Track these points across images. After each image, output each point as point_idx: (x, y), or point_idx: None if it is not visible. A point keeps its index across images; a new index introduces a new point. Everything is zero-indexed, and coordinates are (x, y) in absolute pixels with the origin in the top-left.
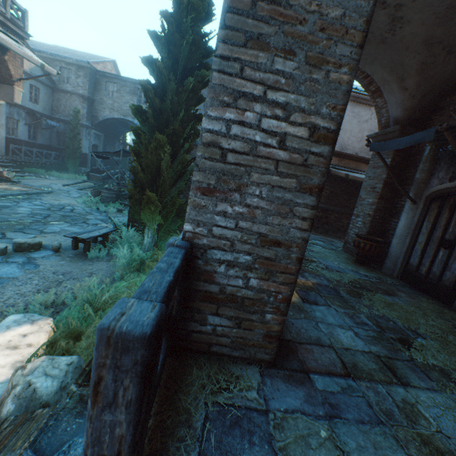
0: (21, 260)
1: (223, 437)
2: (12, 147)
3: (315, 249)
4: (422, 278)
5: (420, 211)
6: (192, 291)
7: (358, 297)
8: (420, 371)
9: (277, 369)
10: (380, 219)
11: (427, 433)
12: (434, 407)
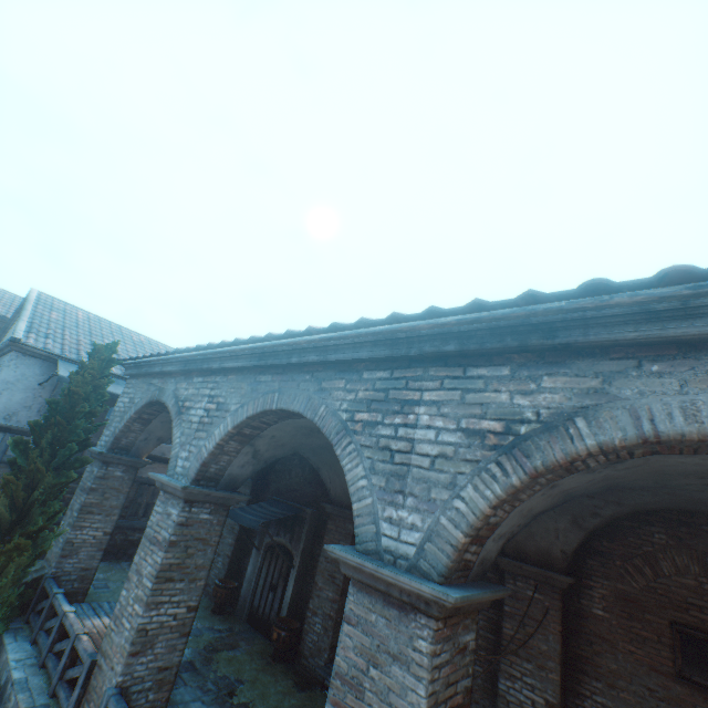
0: None
1: None
2: None
3: None
4: (260, 619)
5: (262, 557)
6: None
7: (209, 663)
8: None
9: None
10: (237, 559)
11: None
12: None
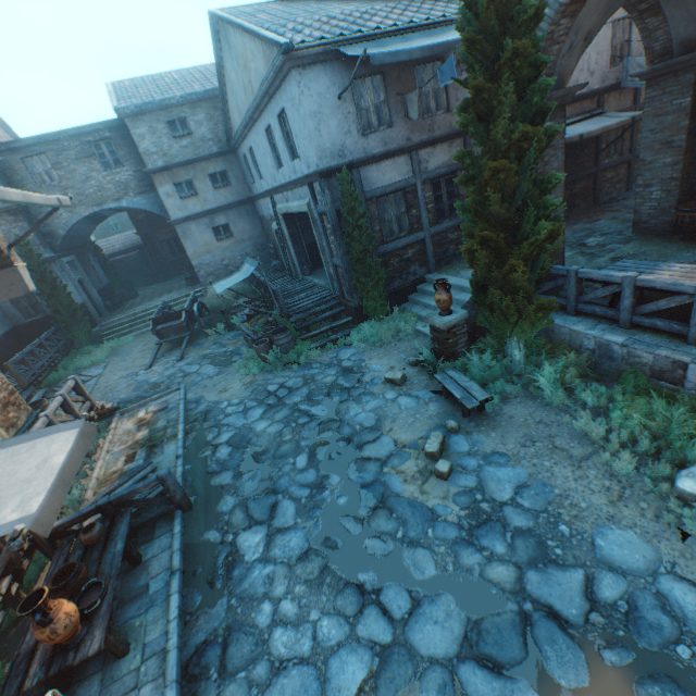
0: (475, 461)
1: None
2: (11, 366)
3: (626, 251)
4: None
5: None
6: None
7: None
8: None
9: None
10: (686, 178)
11: None
12: None
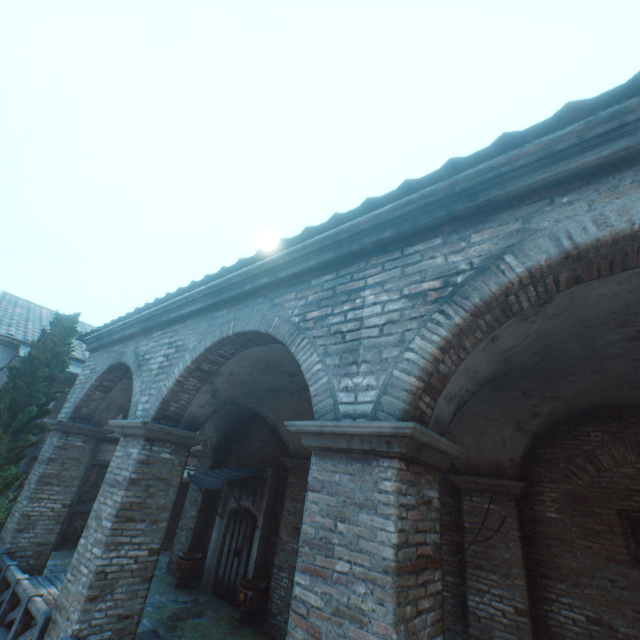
0: None
1: None
2: None
3: None
4: (226, 587)
5: (225, 524)
6: None
7: (174, 630)
8: None
9: None
10: (201, 531)
11: None
12: None
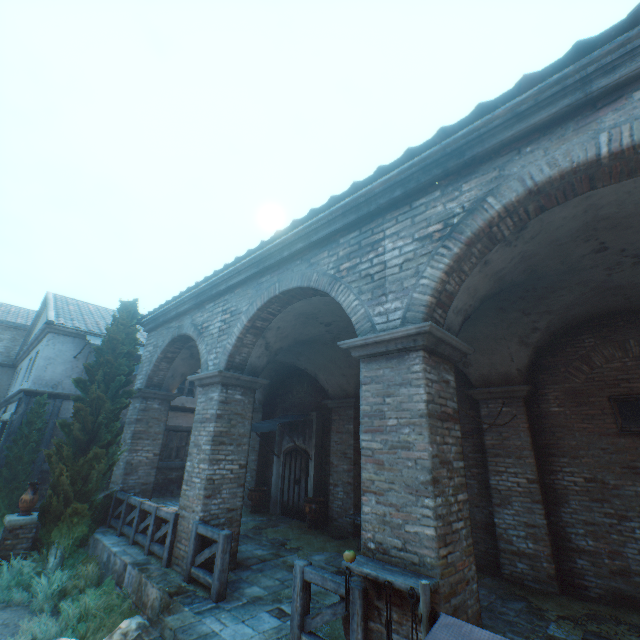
0: None
1: (233, 585)
2: None
3: None
4: (292, 508)
5: (282, 462)
6: (204, 543)
7: (260, 534)
8: (289, 551)
9: (238, 569)
10: (262, 471)
11: (289, 563)
12: (292, 558)
